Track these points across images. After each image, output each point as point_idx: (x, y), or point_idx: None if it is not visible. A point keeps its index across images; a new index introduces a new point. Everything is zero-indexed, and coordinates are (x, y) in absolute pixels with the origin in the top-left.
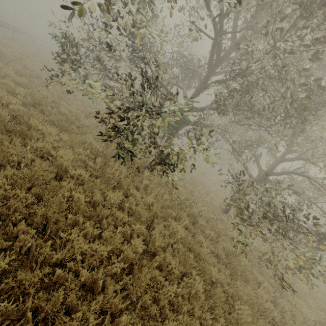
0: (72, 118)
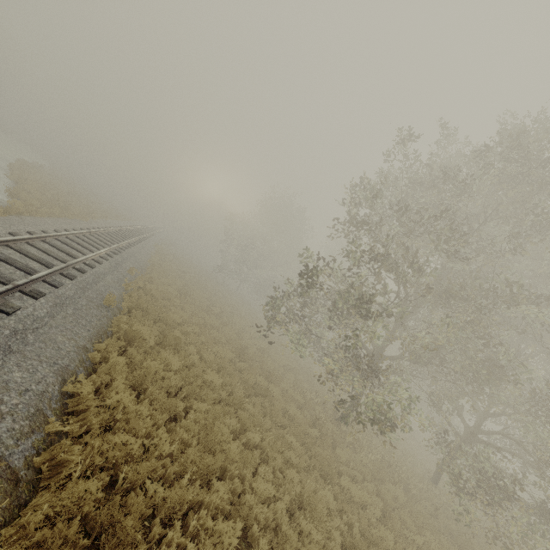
0: (264, 364)
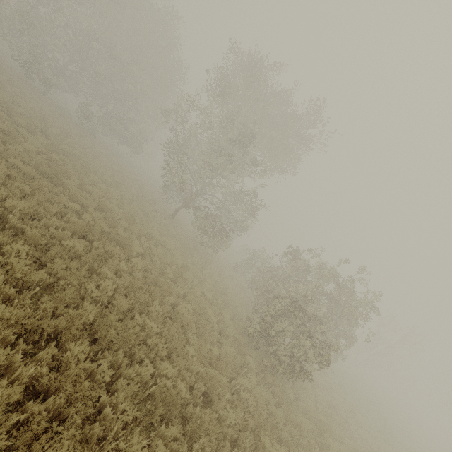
0: None
